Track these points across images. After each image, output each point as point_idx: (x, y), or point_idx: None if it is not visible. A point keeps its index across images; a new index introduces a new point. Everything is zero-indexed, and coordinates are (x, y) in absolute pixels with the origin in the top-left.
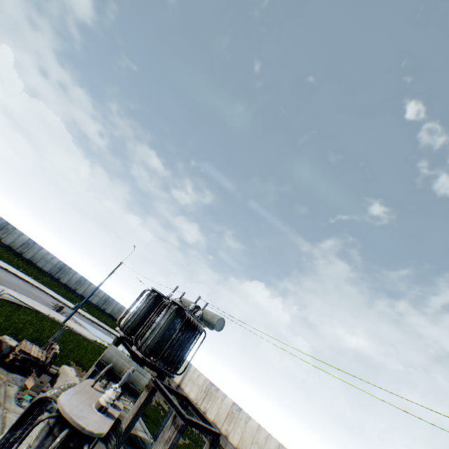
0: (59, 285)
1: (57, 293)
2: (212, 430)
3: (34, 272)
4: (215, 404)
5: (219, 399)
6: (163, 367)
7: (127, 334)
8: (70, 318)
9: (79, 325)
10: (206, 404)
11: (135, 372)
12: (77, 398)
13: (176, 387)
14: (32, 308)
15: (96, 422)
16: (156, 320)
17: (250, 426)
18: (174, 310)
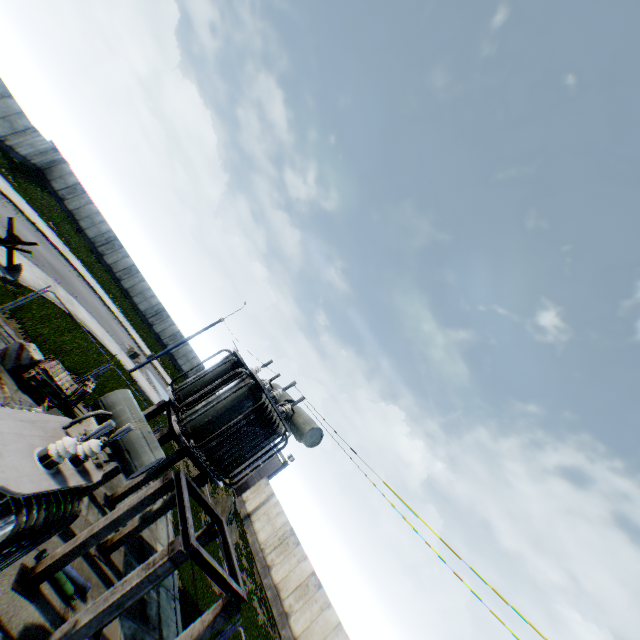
0: (150, 332)
1: (142, 339)
2: (233, 586)
3: (125, 305)
4: (287, 562)
5: (294, 558)
6: (205, 463)
7: (177, 400)
8: (143, 372)
9: (150, 384)
10: (275, 557)
11: (141, 440)
12: (15, 425)
13: (244, 516)
14: (99, 338)
15: (16, 471)
16: (219, 391)
17: (325, 618)
18: (246, 384)
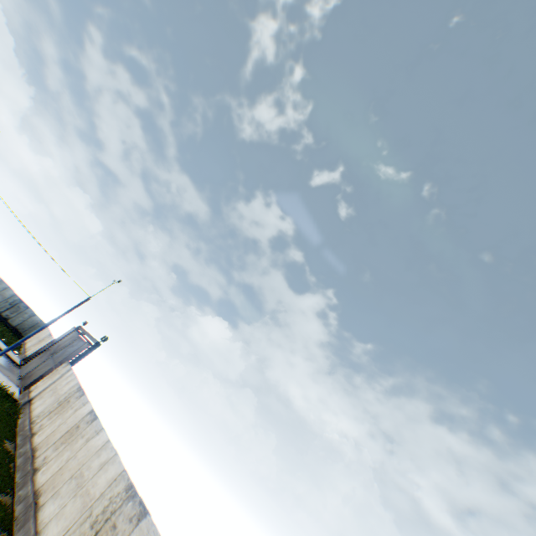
0: None
1: None
2: None
3: None
4: (59, 419)
5: (72, 410)
6: None
7: None
8: None
9: None
10: (47, 421)
11: None
12: None
13: (24, 403)
14: None
15: None
16: None
17: (88, 448)
18: None
